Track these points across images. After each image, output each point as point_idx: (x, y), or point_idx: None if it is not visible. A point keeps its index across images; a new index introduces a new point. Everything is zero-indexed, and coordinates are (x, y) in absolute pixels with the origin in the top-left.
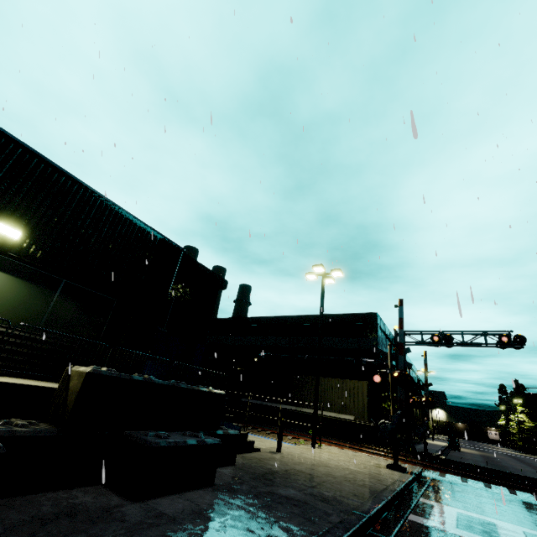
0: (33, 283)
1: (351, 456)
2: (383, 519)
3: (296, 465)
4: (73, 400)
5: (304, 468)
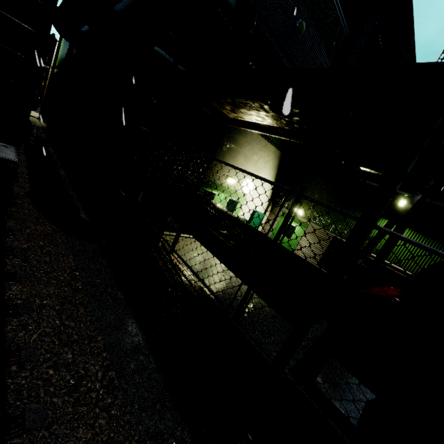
0: None
1: None
2: None
3: None
4: None
5: None
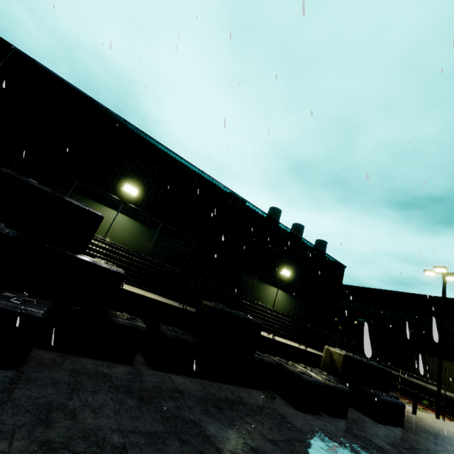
0: (290, 294)
1: None
2: None
3: (439, 430)
4: (340, 367)
5: (447, 435)
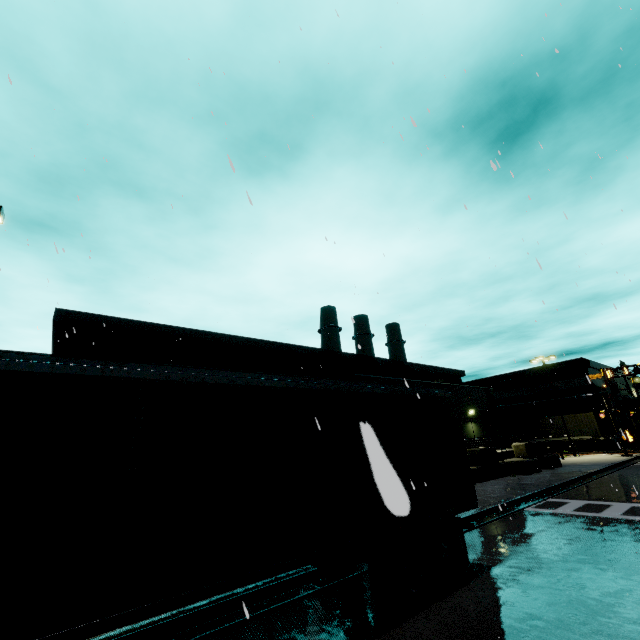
0: (477, 423)
1: (599, 456)
2: (621, 465)
3: (578, 461)
4: (525, 451)
5: (582, 461)
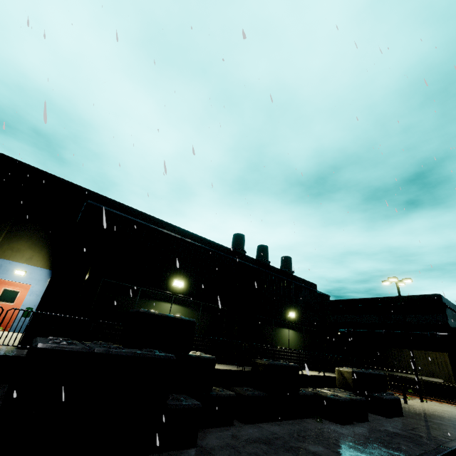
0: (298, 331)
1: (453, 408)
2: None
3: (426, 411)
4: (351, 382)
5: (432, 413)
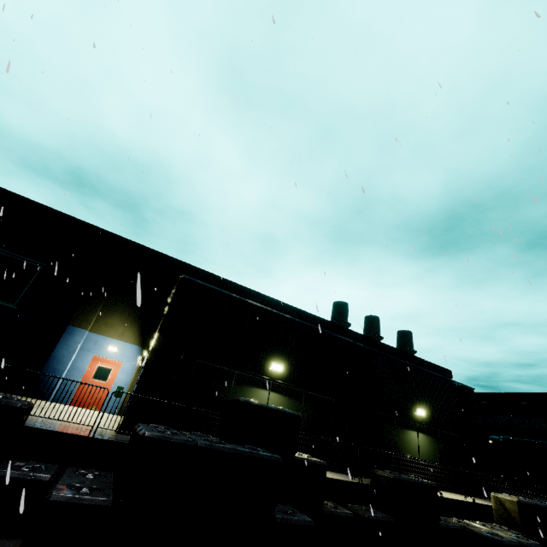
0: (430, 435)
1: None
2: None
3: None
4: (517, 517)
5: None
